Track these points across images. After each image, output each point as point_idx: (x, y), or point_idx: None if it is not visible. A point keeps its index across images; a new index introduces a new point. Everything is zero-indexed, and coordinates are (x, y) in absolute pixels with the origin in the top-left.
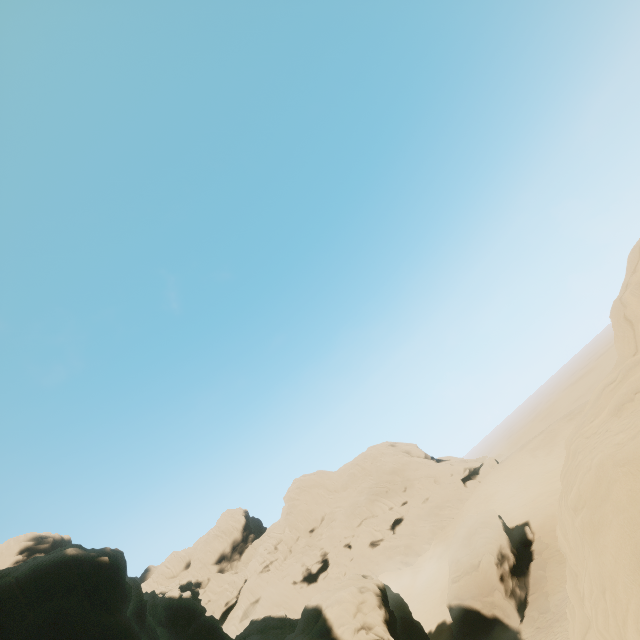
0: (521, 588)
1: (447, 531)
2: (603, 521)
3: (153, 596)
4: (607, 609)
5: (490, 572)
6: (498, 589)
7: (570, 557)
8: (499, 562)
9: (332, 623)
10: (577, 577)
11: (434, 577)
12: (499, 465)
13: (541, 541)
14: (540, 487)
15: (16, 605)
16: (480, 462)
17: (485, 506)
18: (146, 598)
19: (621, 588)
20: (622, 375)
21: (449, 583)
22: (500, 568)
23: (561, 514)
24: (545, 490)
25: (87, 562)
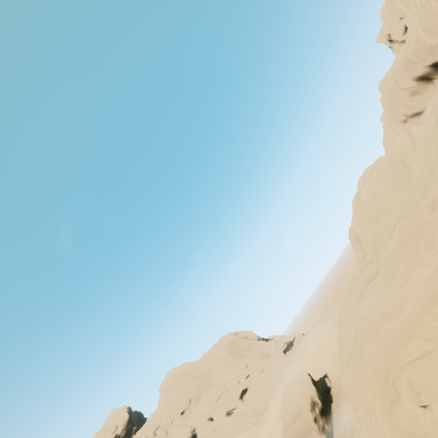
0: (328, 424)
1: (278, 391)
2: (362, 369)
3: None
4: (374, 429)
5: (307, 417)
6: (314, 429)
7: (351, 396)
8: (312, 408)
9: None
10: (357, 409)
11: (273, 429)
12: (305, 337)
13: (335, 386)
14: (330, 348)
15: None
16: (293, 336)
17: (299, 368)
18: None
19: (378, 413)
20: (360, 272)
21: (283, 432)
22: (313, 412)
23: (341, 367)
24: (333, 350)
25: None
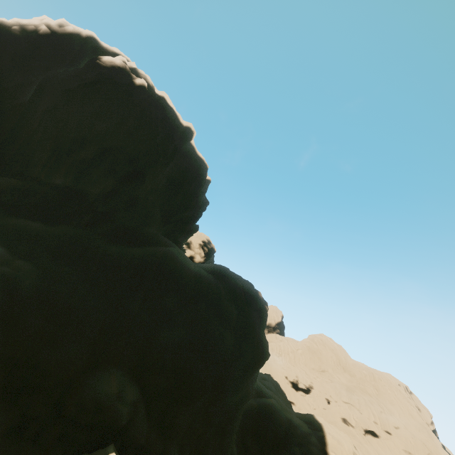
0: None
1: None
2: None
3: None
4: None
5: None
6: None
7: None
8: None
9: (328, 444)
10: None
11: None
12: None
13: None
14: None
15: (242, 297)
16: None
17: None
18: None
19: None
20: None
21: None
22: None
23: None
24: None
25: (262, 303)
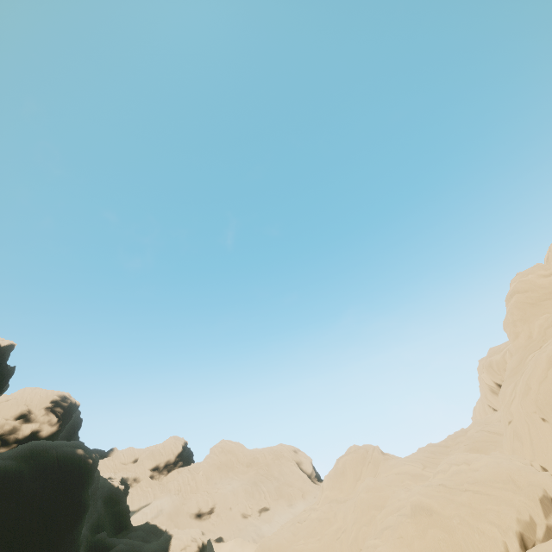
0: None
1: None
2: None
3: (104, 481)
4: None
5: None
6: None
7: None
8: None
9: (171, 547)
10: None
11: None
12: None
13: None
14: None
15: (54, 467)
16: None
17: None
18: (101, 481)
19: None
20: (307, 510)
21: None
22: None
23: None
24: None
25: (84, 459)
